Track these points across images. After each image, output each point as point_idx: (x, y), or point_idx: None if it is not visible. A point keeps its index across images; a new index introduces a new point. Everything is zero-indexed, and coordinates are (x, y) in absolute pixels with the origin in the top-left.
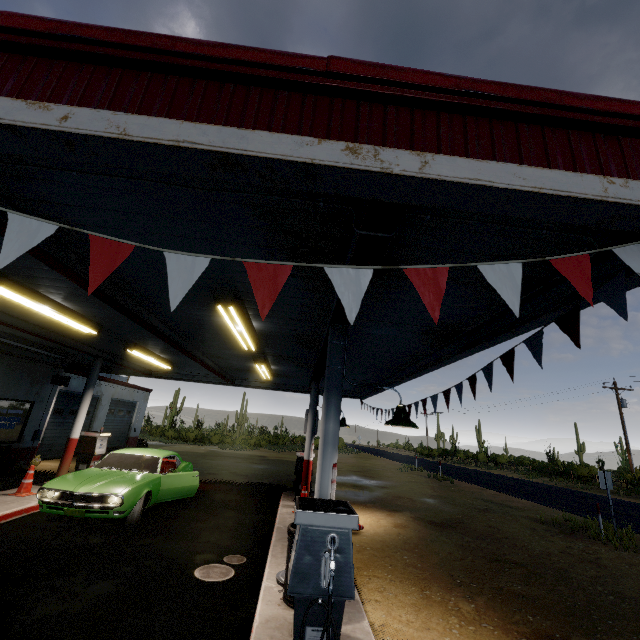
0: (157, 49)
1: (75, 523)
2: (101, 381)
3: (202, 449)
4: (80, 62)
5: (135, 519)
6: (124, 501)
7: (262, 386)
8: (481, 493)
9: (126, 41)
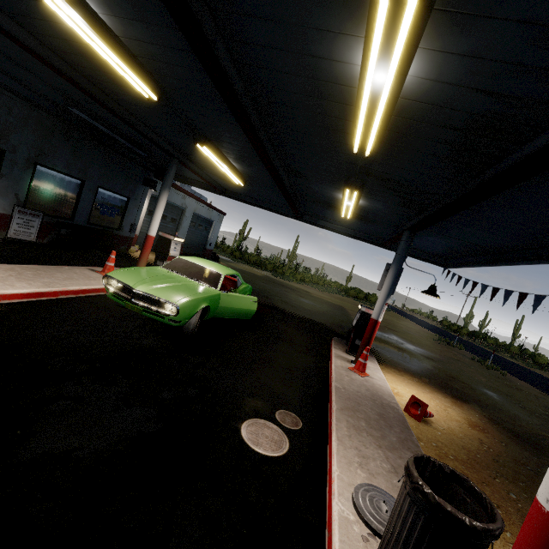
0: None
1: (139, 315)
2: (185, 195)
3: (259, 272)
4: None
5: (190, 330)
6: (179, 312)
7: (330, 227)
8: (547, 401)
9: None
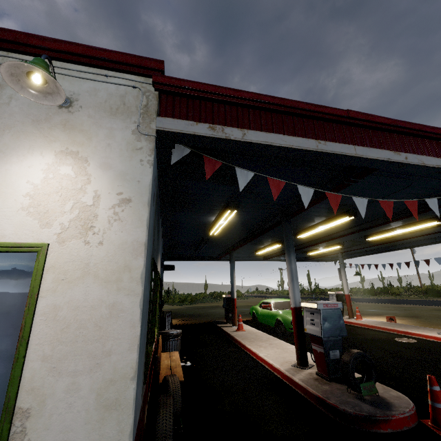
0: None
1: None
2: None
3: (174, 307)
4: None
5: None
6: None
7: (281, 259)
8: (379, 305)
9: None
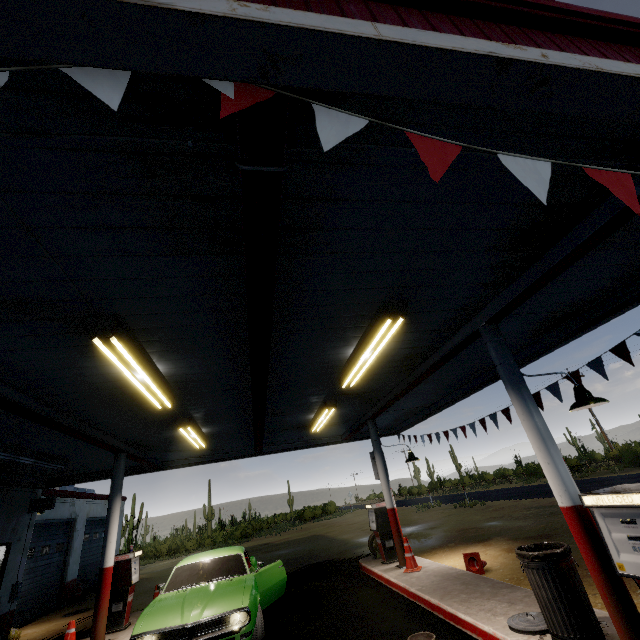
0: (564, 9)
1: None
2: (74, 498)
3: None
4: (492, 21)
5: (260, 639)
6: (250, 615)
7: (293, 447)
8: (522, 504)
9: (537, 2)
